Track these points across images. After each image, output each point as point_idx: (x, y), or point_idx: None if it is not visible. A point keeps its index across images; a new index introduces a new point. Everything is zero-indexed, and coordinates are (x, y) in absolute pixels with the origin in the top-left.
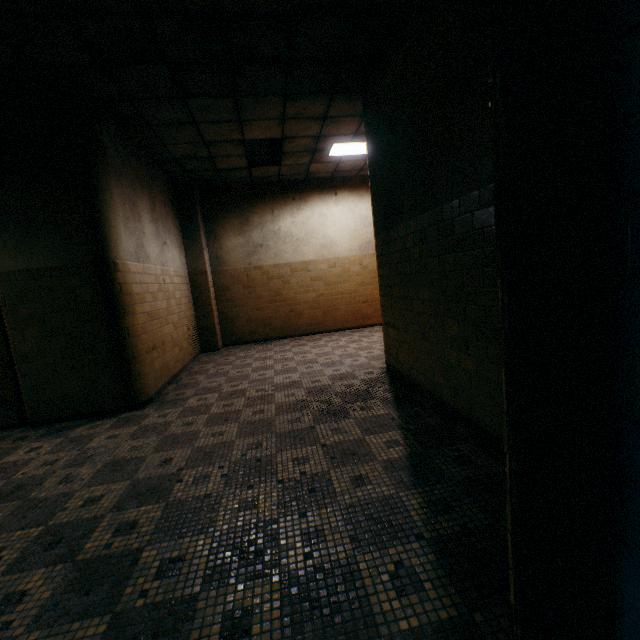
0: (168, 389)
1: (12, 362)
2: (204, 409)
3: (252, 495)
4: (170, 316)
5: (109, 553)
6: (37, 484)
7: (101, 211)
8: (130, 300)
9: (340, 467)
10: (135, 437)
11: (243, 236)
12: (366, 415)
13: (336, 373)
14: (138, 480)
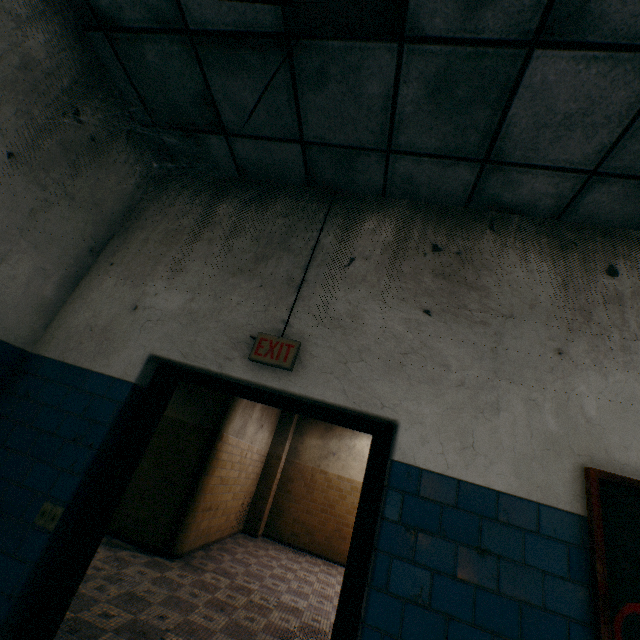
0: (198, 553)
1: None
2: (212, 588)
3: None
4: (235, 485)
5: None
6: (84, 580)
7: (234, 399)
8: (216, 463)
9: None
10: (155, 582)
11: (323, 439)
12: None
13: None
14: (139, 618)
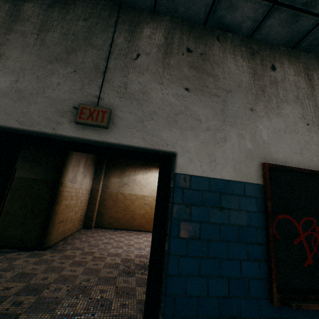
0: (60, 243)
1: (1, 214)
2: (72, 257)
3: (76, 301)
4: (75, 207)
5: (7, 312)
6: None
7: (66, 162)
8: (61, 198)
9: (119, 298)
10: (36, 263)
11: (120, 178)
12: (142, 277)
13: (139, 253)
14: (30, 283)
